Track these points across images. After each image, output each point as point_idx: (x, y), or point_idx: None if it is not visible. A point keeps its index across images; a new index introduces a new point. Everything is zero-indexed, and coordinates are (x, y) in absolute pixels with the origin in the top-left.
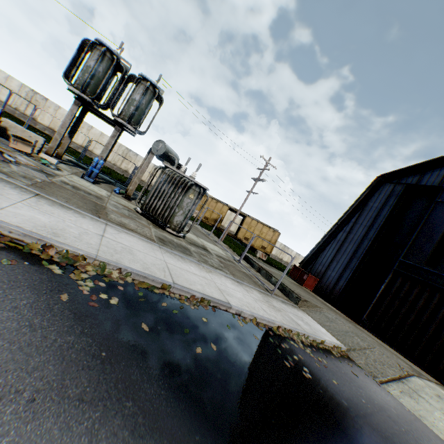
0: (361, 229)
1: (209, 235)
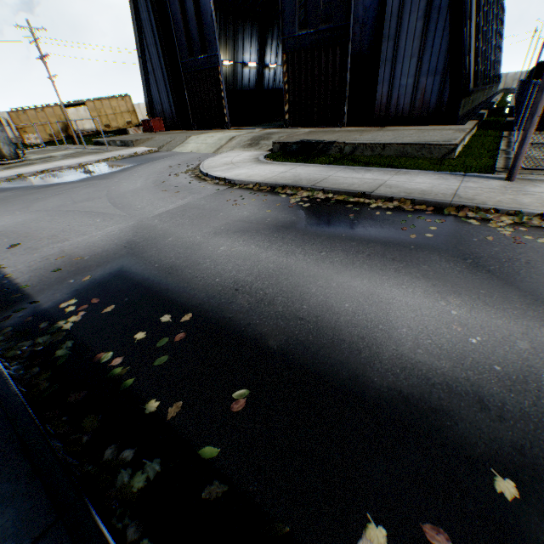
0: (153, 51)
1: (59, 147)
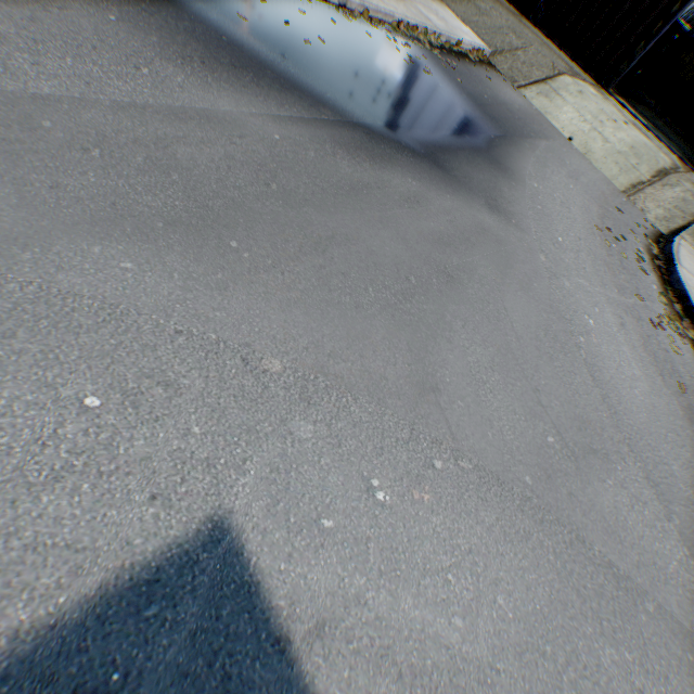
0: None
1: None
